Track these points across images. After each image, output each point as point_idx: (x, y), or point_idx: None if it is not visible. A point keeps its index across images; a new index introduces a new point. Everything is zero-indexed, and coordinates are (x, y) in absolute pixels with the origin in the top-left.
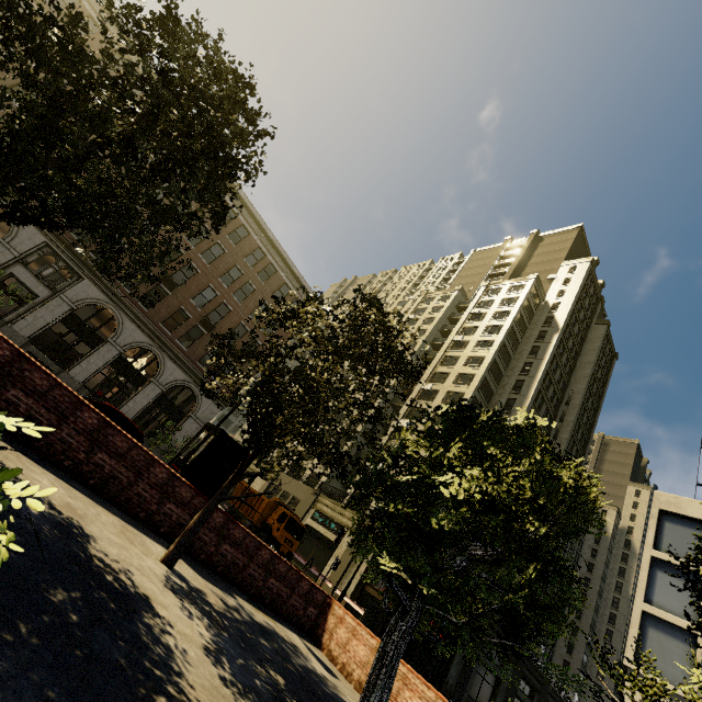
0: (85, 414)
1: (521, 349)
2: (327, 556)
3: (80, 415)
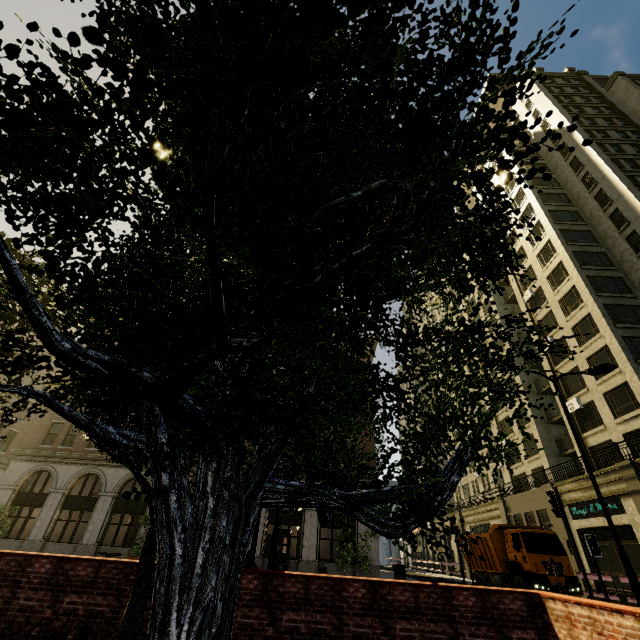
0: (35, 566)
1: (563, 179)
2: (637, 550)
3: (31, 570)
